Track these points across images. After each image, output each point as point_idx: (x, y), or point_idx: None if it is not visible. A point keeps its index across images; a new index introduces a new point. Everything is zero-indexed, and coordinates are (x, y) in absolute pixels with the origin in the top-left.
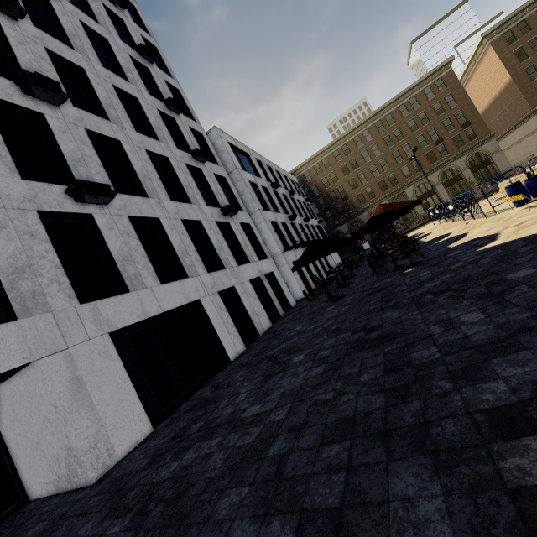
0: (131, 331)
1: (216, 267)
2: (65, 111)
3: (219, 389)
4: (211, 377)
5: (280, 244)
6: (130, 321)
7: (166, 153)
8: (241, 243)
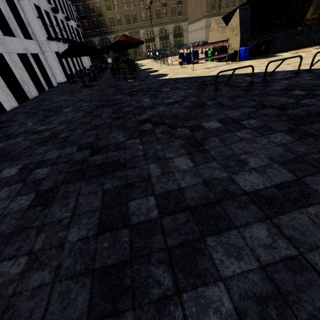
0: None
1: None
2: None
3: (5, 123)
4: None
5: (44, 31)
6: None
7: None
8: (4, 13)
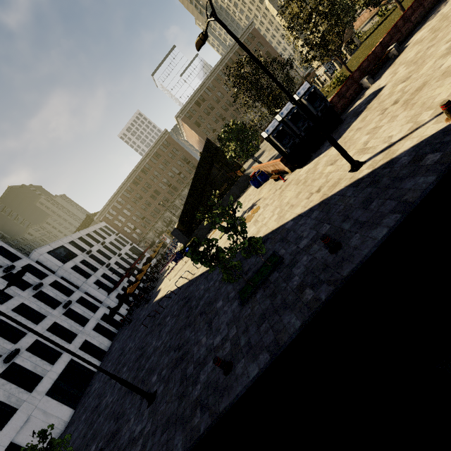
0: (51, 389)
1: (73, 336)
2: None
3: (92, 386)
4: (89, 383)
5: (105, 293)
6: (50, 386)
7: (21, 301)
8: (81, 313)
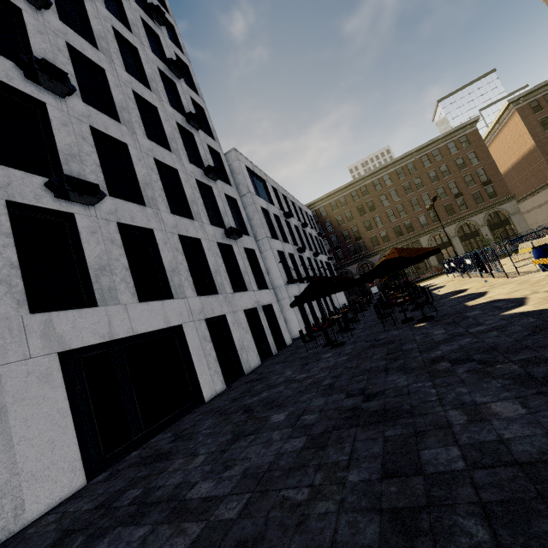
0: (89, 353)
1: (209, 291)
2: (71, 104)
3: (178, 440)
4: (177, 418)
5: (284, 276)
6: (89, 341)
7: (176, 165)
8: (241, 269)
